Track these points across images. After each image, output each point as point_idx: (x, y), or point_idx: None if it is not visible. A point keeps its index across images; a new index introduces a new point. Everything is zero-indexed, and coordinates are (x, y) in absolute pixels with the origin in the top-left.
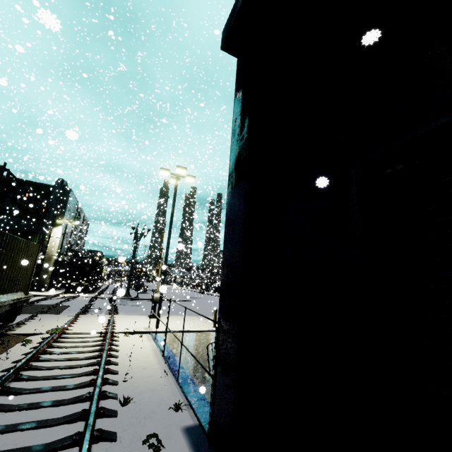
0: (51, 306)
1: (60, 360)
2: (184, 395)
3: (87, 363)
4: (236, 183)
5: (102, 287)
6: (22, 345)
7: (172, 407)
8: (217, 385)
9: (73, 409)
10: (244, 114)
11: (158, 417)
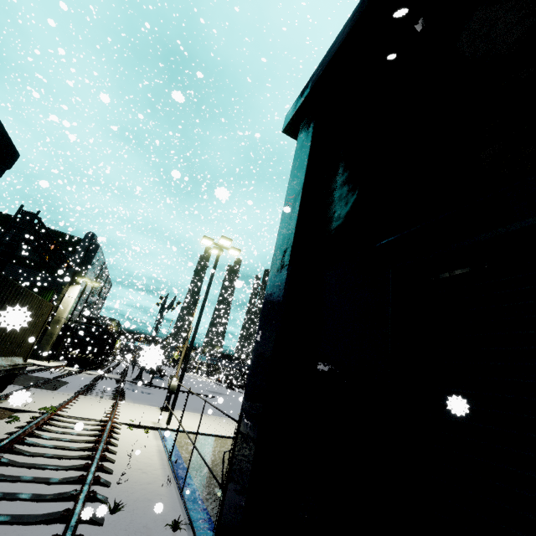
0: (47, 379)
1: (48, 447)
2: (186, 511)
3: (79, 455)
4: (279, 267)
5: (111, 364)
6: (8, 422)
7: (170, 524)
8: (227, 500)
9: (54, 508)
10: (295, 199)
11: (151, 533)
